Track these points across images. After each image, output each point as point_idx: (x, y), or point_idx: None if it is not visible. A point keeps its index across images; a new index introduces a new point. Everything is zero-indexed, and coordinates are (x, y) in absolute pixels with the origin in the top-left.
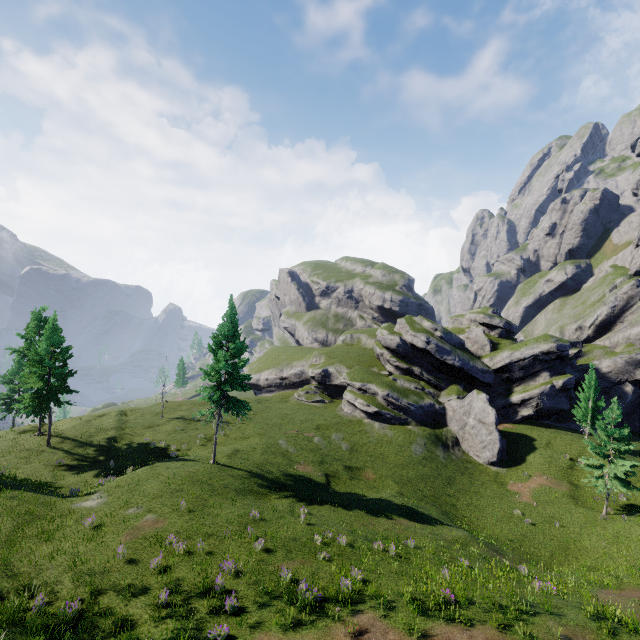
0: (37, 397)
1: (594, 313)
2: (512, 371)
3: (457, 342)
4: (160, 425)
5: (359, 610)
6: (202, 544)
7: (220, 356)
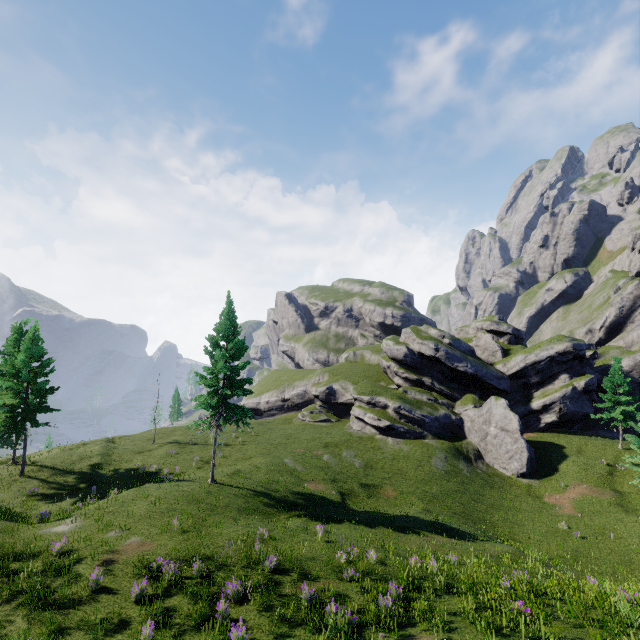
0: (11, 417)
1: (602, 315)
2: (528, 375)
3: (467, 349)
4: (151, 450)
5: (410, 635)
6: (199, 566)
7: (218, 357)
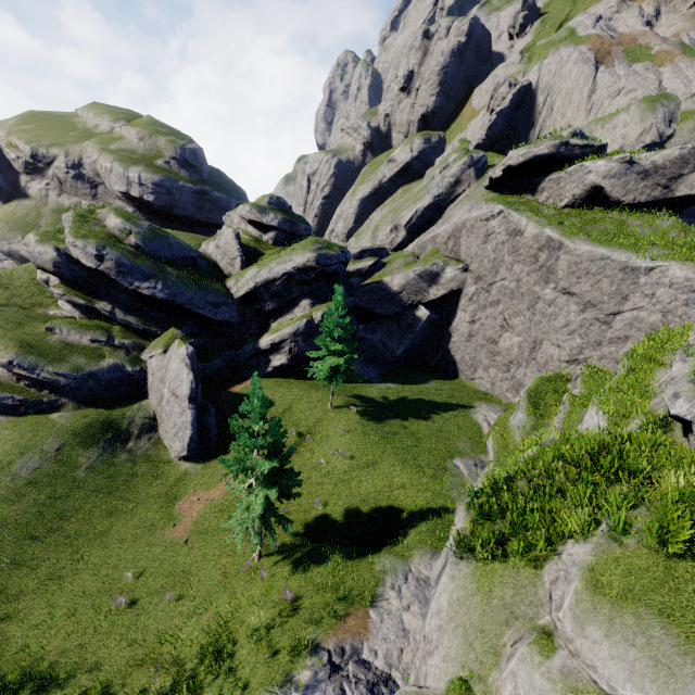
0: None
1: (414, 206)
2: (263, 300)
3: (178, 255)
4: None
5: None
6: None
7: None
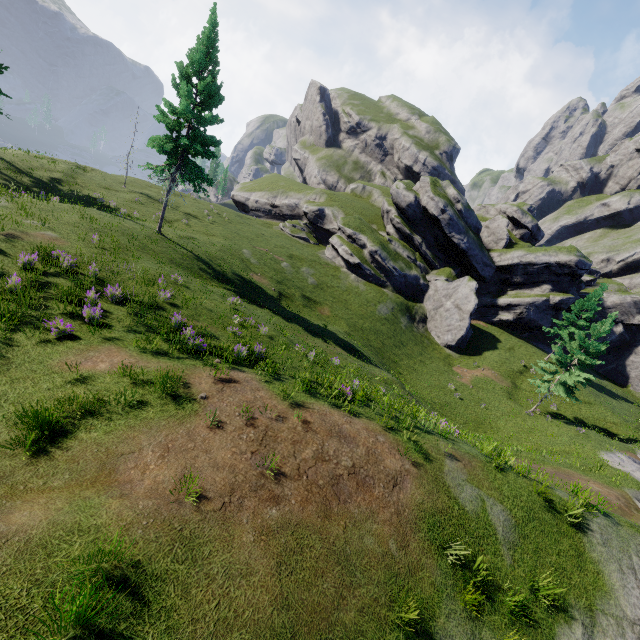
0: None
1: (633, 249)
2: (515, 273)
3: (474, 224)
4: (119, 191)
5: (241, 370)
6: (95, 269)
7: (183, 94)
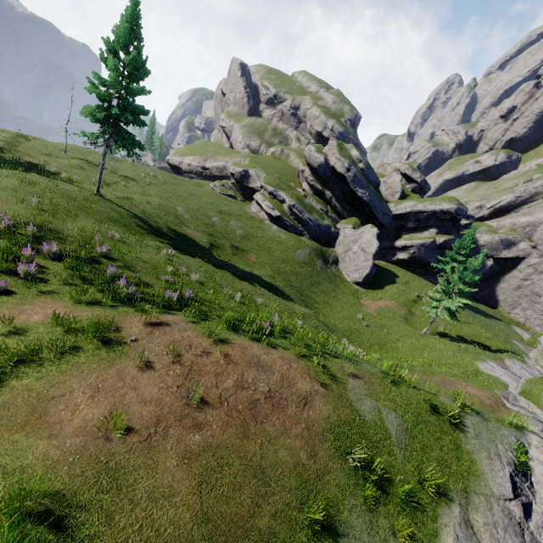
0: None
1: (500, 197)
2: (408, 220)
3: (374, 180)
4: (60, 157)
5: (171, 313)
6: (33, 229)
7: (111, 67)
